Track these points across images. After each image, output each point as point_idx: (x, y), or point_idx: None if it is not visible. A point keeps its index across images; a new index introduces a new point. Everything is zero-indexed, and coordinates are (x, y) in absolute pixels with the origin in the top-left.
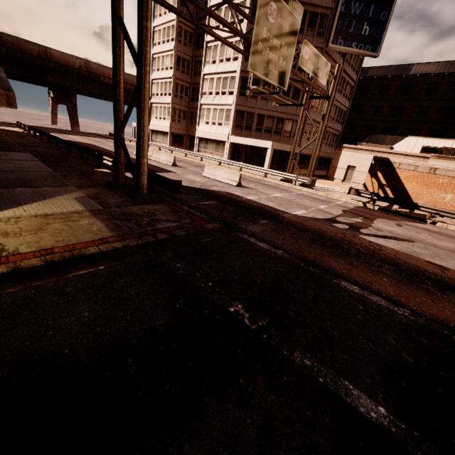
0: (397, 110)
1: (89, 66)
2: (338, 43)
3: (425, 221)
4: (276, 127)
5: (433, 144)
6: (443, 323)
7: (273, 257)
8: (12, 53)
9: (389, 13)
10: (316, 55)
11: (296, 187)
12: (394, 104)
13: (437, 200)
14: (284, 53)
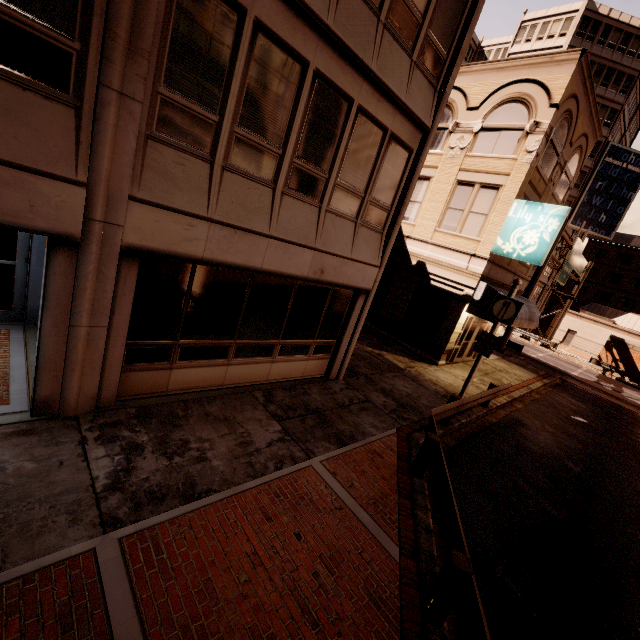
0: (613, 277)
1: None
2: (577, 224)
3: None
4: None
5: None
6: None
7: (600, 398)
8: None
9: (625, 209)
10: (583, 260)
11: (537, 346)
12: (611, 271)
13: None
14: (571, 266)
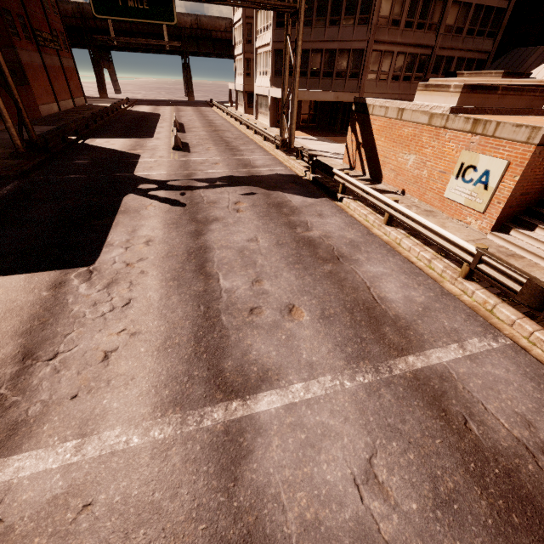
0: None
1: (200, 22)
2: None
3: (337, 196)
4: (326, 66)
5: None
6: None
7: None
8: (135, 27)
9: None
10: None
11: (275, 151)
12: None
13: (401, 165)
14: None
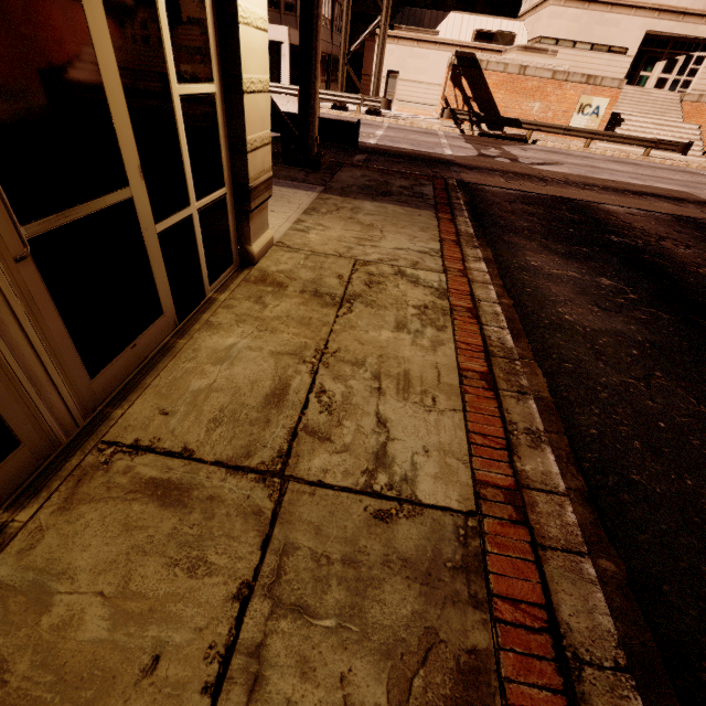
0: None
1: None
2: None
3: (526, 142)
4: None
5: (481, 26)
6: (676, 214)
7: (544, 200)
8: None
9: None
10: None
11: (363, 117)
12: None
13: (526, 112)
14: None
